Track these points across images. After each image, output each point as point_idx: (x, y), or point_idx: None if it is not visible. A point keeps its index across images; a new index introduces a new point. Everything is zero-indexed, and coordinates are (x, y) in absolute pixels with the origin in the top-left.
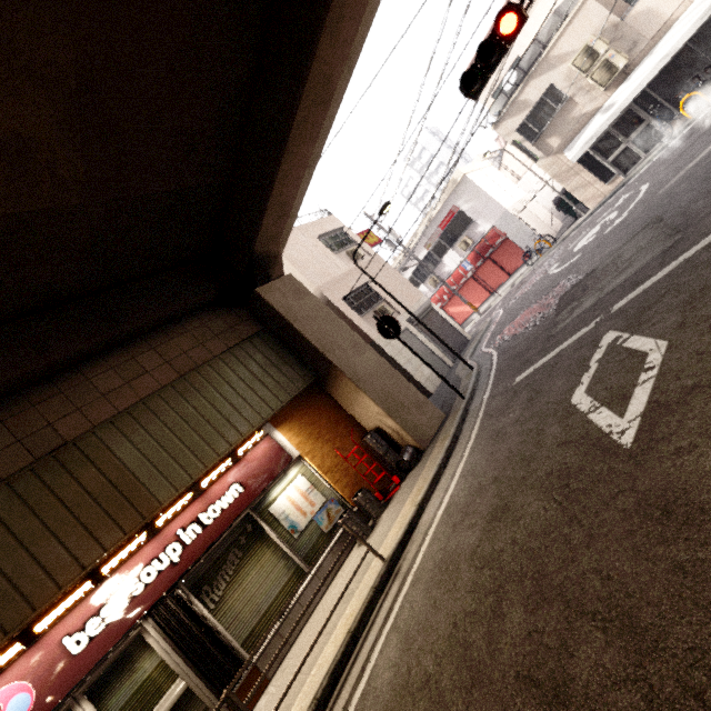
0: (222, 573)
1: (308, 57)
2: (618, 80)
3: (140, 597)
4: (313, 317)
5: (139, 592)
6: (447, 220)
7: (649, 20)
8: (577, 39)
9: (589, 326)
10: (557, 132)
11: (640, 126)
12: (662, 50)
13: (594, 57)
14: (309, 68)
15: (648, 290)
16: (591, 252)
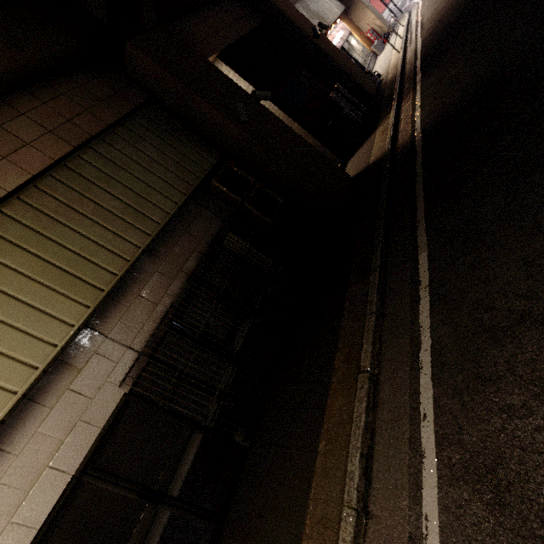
0: (348, 52)
1: None
2: None
3: (337, 44)
4: None
5: (336, 43)
6: None
7: None
8: None
9: None
10: None
11: None
12: None
13: None
14: None
15: None
16: None
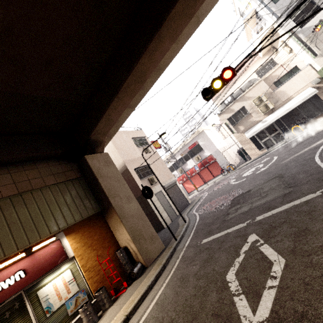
0: None
1: (136, 60)
2: (269, 112)
3: None
4: (111, 177)
5: None
6: (192, 146)
7: (283, 95)
8: (256, 93)
9: (243, 223)
10: (243, 125)
11: (276, 132)
12: (287, 107)
13: (261, 101)
14: (135, 65)
15: (275, 215)
16: (250, 180)
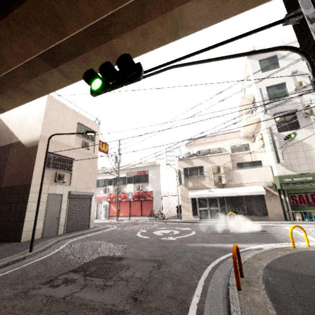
0: None
1: None
2: (220, 186)
3: None
4: None
5: None
6: (141, 173)
7: (239, 178)
8: (218, 161)
9: None
10: (193, 182)
11: (215, 207)
12: (236, 190)
13: (219, 171)
14: None
15: None
16: (146, 243)
